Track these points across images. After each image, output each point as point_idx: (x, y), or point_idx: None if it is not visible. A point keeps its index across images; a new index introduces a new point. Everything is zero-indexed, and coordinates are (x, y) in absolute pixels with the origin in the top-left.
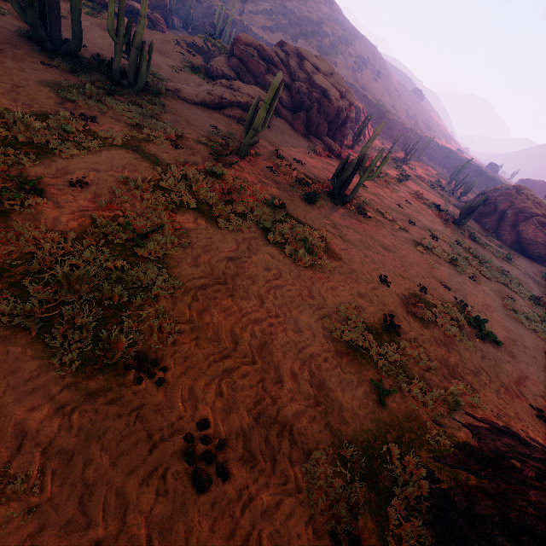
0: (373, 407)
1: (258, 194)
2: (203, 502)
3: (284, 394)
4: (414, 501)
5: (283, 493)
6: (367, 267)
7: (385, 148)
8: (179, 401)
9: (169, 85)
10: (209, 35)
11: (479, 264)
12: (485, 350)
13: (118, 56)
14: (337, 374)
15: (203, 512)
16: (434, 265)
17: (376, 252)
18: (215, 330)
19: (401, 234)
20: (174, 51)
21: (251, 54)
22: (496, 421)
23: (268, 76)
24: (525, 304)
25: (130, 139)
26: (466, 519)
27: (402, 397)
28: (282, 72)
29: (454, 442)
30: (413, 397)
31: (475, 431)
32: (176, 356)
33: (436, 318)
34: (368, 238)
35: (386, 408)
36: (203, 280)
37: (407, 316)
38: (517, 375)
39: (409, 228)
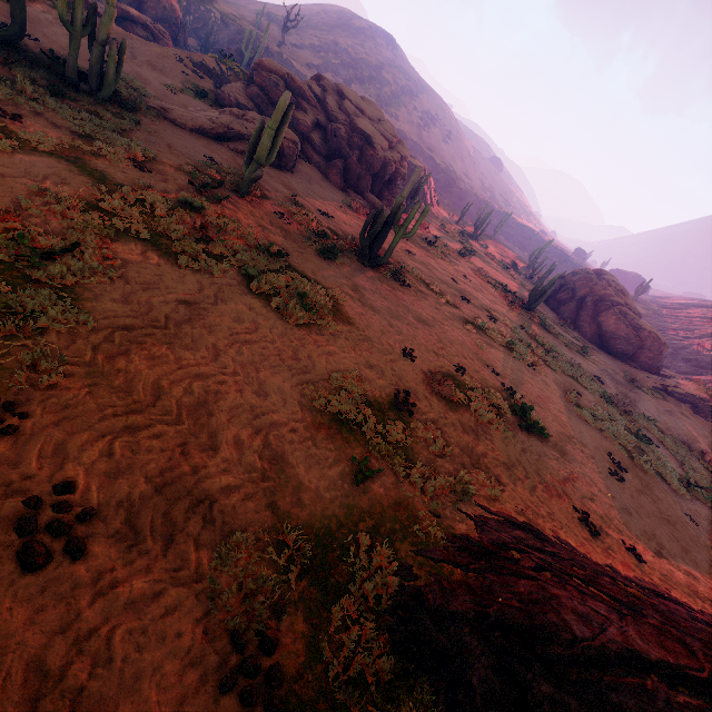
0: (348, 490)
1: (251, 238)
2: (27, 585)
3: (214, 464)
4: (373, 600)
5: (172, 581)
6: (388, 337)
7: (451, 219)
8: (34, 456)
9: (154, 103)
10: (225, 56)
11: (544, 352)
12: (529, 443)
13: (74, 51)
14: (305, 448)
15: (23, 597)
16: (483, 347)
17: (407, 324)
18: (128, 379)
19: (448, 309)
20: (174, 69)
21: (275, 82)
22: (517, 516)
23: (297, 112)
24: (595, 402)
25: (70, 149)
26: (435, 619)
27: (395, 482)
28: (316, 109)
29: (449, 534)
30: (411, 483)
31: (481, 522)
32: (49, 402)
33: (470, 402)
34: (401, 307)
35: (368, 493)
36: (130, 319)
37: (430, 396)
38: (565, 474)
39: (460, 304)
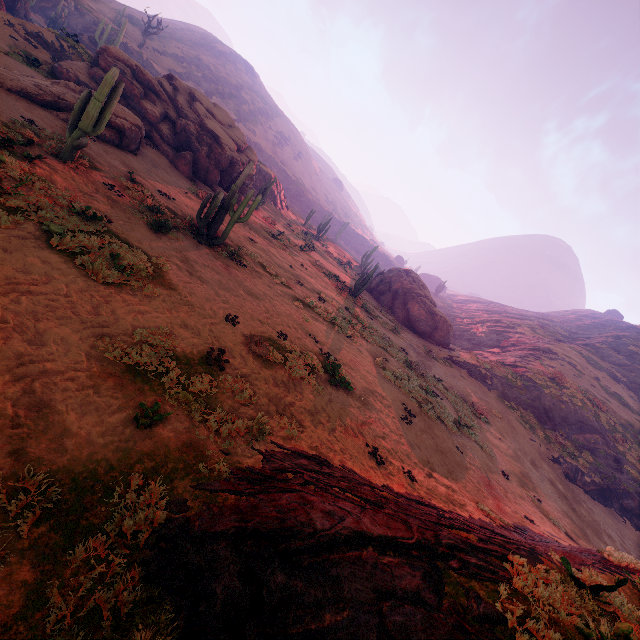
0: (129, 435)
1: (65, 199)
2: None
3: None
4: (131, 536)
5: None
6: (213, 304)
7: (299, 222)
8: None
9: None
10: (67, 34)
11: (363, 328)
12: (336, 395)
13: None
14: (83, 396)
15: None
16: (308, 319)
17: (236, 295)
18: None
19: (281, 288)
20: (1, 31)
21: (122, 70)
22: (308, 450)
23: (145, 101)
24: (399, 366)
25: None
26: (196, 543)
27: (190, 427)
28: (166, 104)
29: (234, 467)
30: (207, 427)
31: (270, 456)
32: None
33: (287, 362)
34: (232, 281)
35: (155, 437)
36: None
37: (246, 355)
38: (364, 419)
39: (294, 286)
